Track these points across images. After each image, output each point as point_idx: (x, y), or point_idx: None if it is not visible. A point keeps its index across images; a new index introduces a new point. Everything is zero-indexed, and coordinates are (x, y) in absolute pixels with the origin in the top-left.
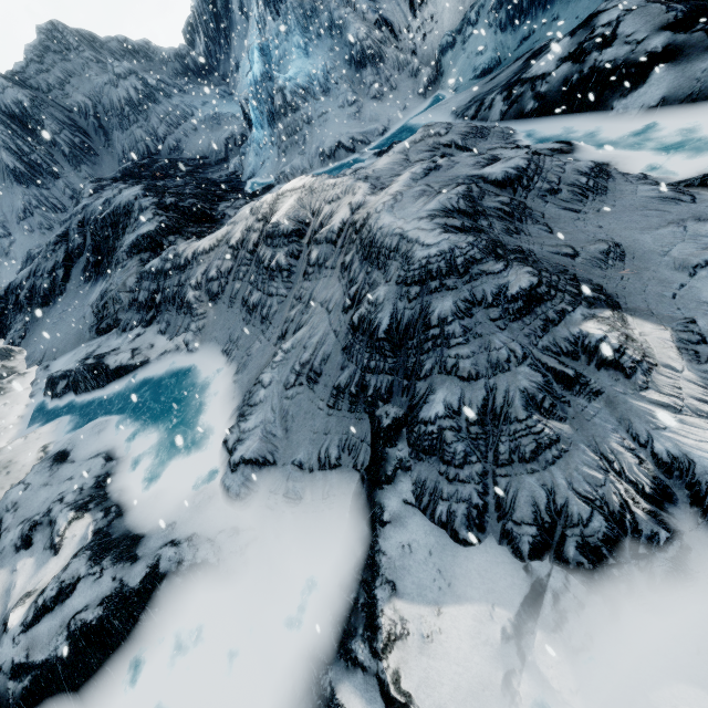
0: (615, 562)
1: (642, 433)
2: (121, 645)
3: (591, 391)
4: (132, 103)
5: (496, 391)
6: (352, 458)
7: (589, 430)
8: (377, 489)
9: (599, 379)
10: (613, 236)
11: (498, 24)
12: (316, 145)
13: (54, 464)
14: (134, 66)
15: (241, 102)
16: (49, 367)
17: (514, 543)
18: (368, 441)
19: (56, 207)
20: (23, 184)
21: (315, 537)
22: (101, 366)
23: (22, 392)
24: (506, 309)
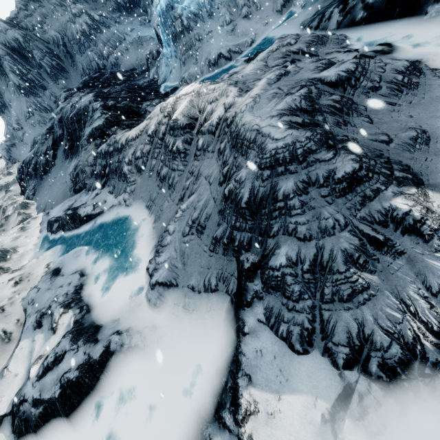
0: (406, 378)
1: (434, 285)
2: (90, 393)
3: (396, 251)
4: (85, 34)
5: (323, 249)
6: (225, 286)
7: (392, 281)
8: (241, 309)
9: (402, 243)
10: (421, 124)
11: None
12: (205, 56)
13: (53, 276)
14: (85, 7)
15: (155, 27)
16: (49, 214)
17: (333, 357)
18: (236, 276)
19: (47, 109)
20: (25, 95)
21: (202, 335)
22: (76, 215)
23: (35, 229)
24: (333, 188)
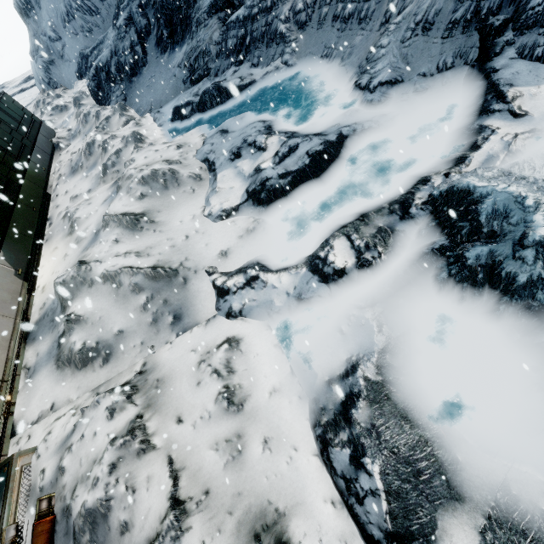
0: None
1: None
2: (335, 160)
3: None
4: None
5: None
6: (463, 60)
7: None
8: (487, 63)
9: None
10: None
11: None
12: None
13: (222, 134)
14: None
15: None
16: (160, 112)
17: None
18: (477, 46)
19: (91, 10)
20: None
21: (440, 102)
22: (222, 87)
23: (151, 125)
24: None
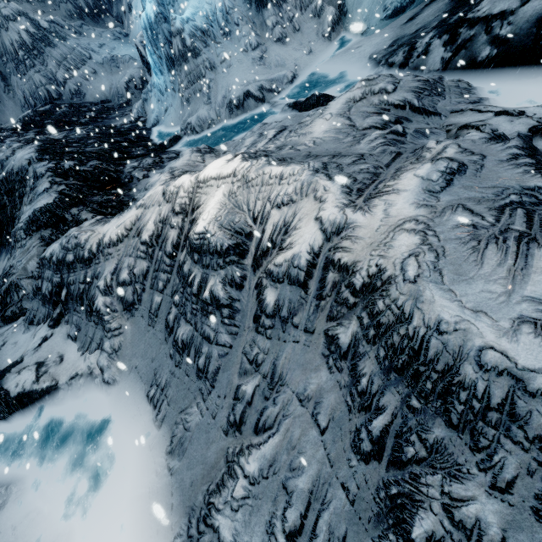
0: None
1: None
2: None
3: None
4: (25, 47)
5: None
6: None
7: None
8: None
9: None
10: None
11: None
12: (222, 93)
13: None
14: (25, 8)
15: (137, 45)
16: None
17: None
18: None
19: None
20: None
21: None
22: None
23: None
24: None
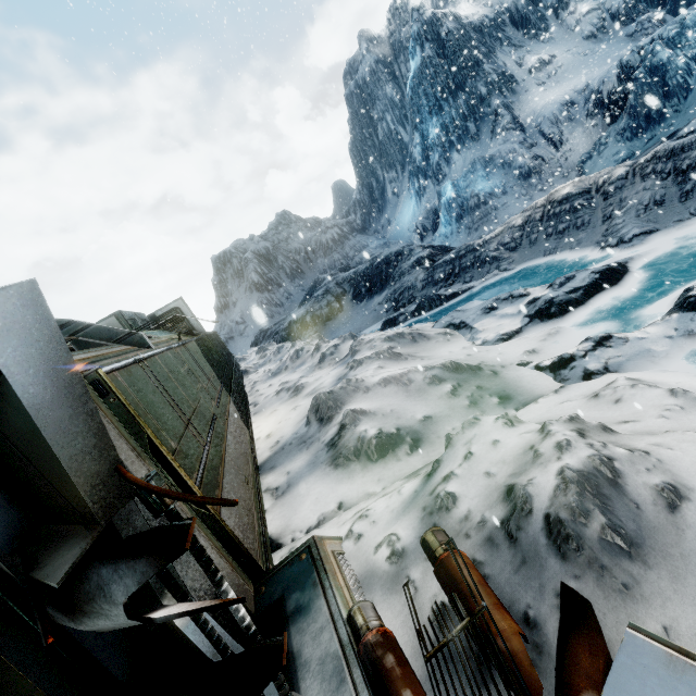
0: None
1: None
2: (627, 273)
3: None
4: (334, 240)
5: None
6: None
7: None
8: None
9: None
10: None
11: (625, 139)
12: (506, 217)
13: (459, 310)
14: None
15: (417, 225)
16: (361, 333)
17: None
18: None
19: (277, 304)
20: (260, 291)
21: None
22: (441, 294)
23: None
24: None
